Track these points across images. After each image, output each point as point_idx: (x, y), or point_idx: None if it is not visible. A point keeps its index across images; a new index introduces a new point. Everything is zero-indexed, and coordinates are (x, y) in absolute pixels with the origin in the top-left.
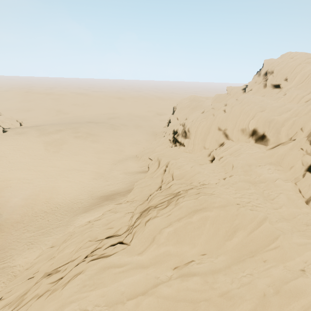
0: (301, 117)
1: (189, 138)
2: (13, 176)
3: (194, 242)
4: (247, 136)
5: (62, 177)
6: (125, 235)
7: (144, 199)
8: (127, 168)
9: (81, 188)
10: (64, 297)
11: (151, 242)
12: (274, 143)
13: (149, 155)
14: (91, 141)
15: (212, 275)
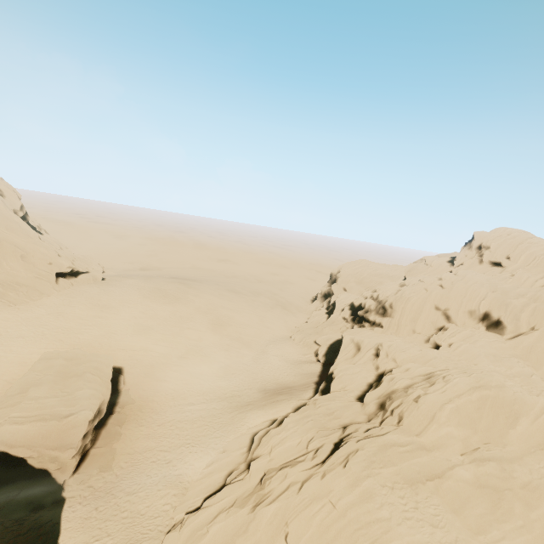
0: (541, 303)
1: (390, 317)
2: (138, 345)
3: (475, 426)
4: (476, 321)
5: (201, 354)
6: (377, 421)
7: (361, 389)
8: (285, 354)
9: (230, 375)
10: (356, 471)
11: (430, 421)
12: (512, 332)
13: (316, 338)
14: (224, 308)
15: (507, 464)
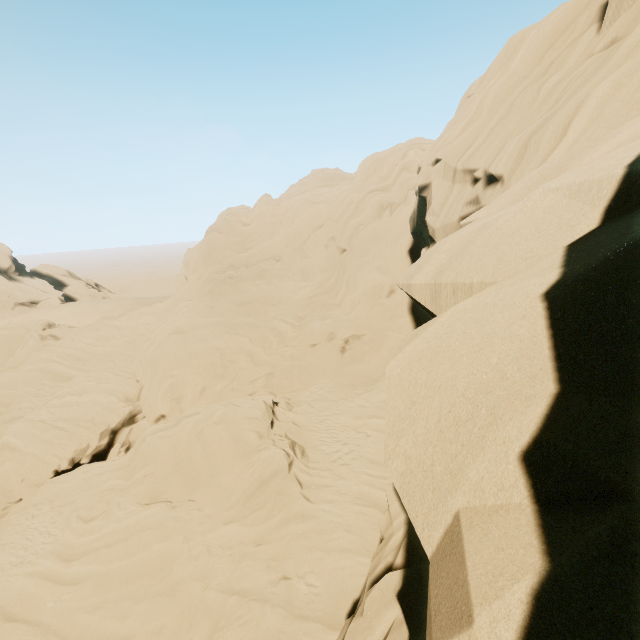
0: None
1: None
2: None
3: None
4: None
5: None
6: None
7: None
8: None
9: None
10: None
11: None
12: None
13: None
14: None
15: None
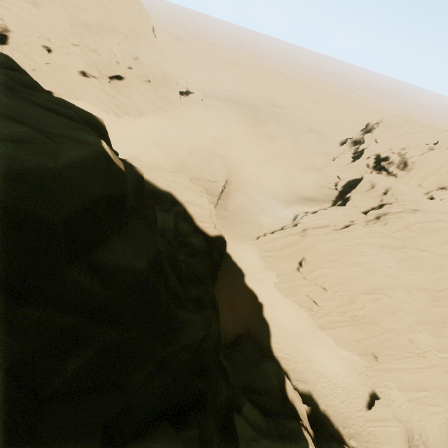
0: None
1: (407, 172)
2: (231, 153)
3: (427, 237)
4: None
5: (265, 167)
6: (372, 223)
7: (366, 209)
8: (315, 180)
9: (280, 183)
10: (356, 235)
11: (403, 228)
12: None
13: (339, 174)
14: (278, 137)
15: (434, 255)
